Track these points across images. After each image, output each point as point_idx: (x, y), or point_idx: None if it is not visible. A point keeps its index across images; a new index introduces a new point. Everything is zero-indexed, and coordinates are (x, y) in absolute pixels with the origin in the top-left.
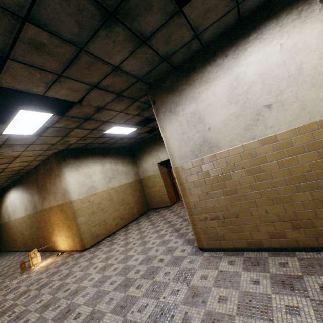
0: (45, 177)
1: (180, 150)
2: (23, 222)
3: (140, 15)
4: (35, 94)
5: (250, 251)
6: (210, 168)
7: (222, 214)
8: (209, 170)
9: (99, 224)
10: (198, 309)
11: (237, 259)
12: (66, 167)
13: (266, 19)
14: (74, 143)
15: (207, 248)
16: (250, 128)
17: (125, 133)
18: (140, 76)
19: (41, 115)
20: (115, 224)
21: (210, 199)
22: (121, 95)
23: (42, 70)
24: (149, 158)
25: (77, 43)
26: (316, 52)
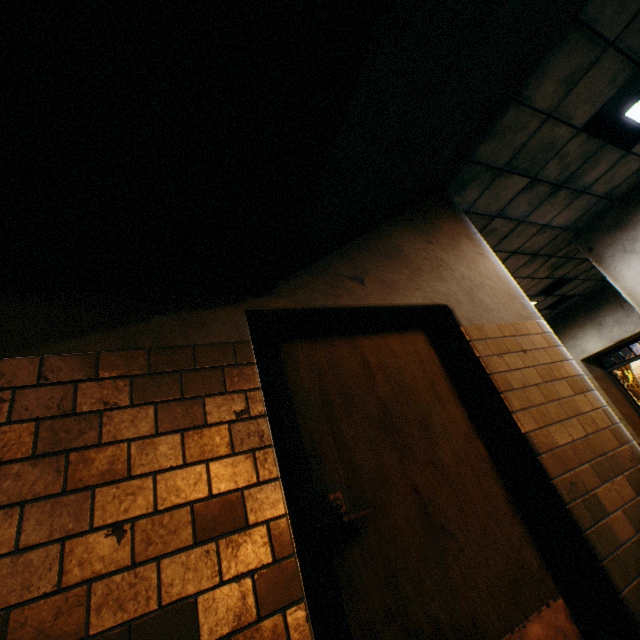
0: None
1: None
2: None
3: (584, 175)
4: None
5: None
6: None
7: None
8: None
9: None
10: None
11: None
12: None
13: None
14: None
15: None
16: None
17: None
18: (566, 226)
19: None
20: None
21: None
22: (536, 254)
23: None
24: None
25: (520, 218)
26: None
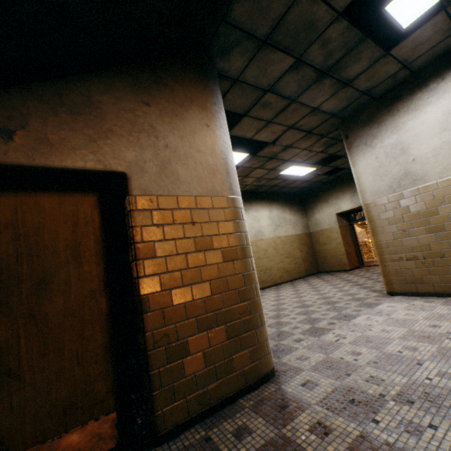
0: None
1: (373, 185)
2: None
3: (348, 67)
4: (238, 139)
5: None
6: (411, 203)
7: (422, 254)
8: (409, 206)
9: (264, 271)
10: (381, 317)
11: (436, 300)
12: None
13: None
14: (249, 184)
15: (398, 291)
16: None
17: (300, 174)
18: (334, 113)
19: (240, 156)
20: (279, 276)
21: (408, 237)
22: (311, 132)
23: (259, 120)
24: (324, 207)
25: (292, 97)
26: None
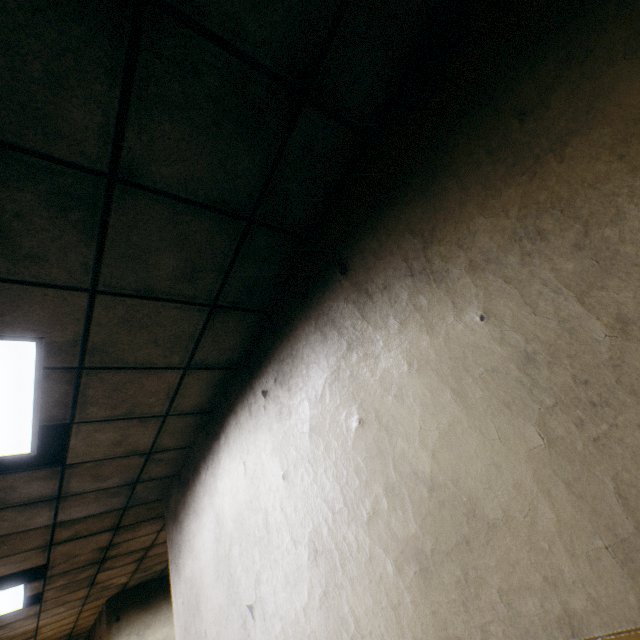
0: None
1: None
2: None
3: (7, 495)
4: None
5: None
6: None
7: None
8: None
9: None
10: None
11: None
12: (118, 635)
13: (228, 413)
14: (129, 579)
15: None
16: None
17: None
18: (121, 506)
19: (4, 592)
20: None
21: None
22: (123, 525)
23: None
24: None
25: None
26: (276, 493)
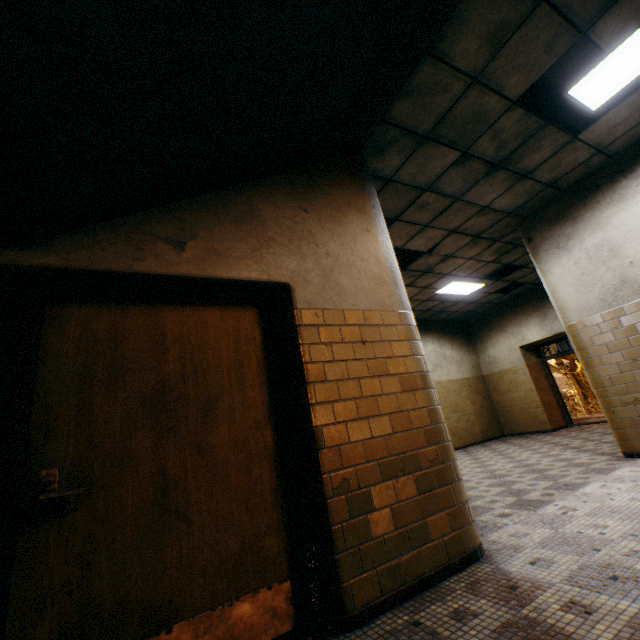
0: None
1: (577, 299)
2: None
3: (525, 157)
4: None
5: None
6: (637, 321)
7: None
8: (636, 324)
9: None
10: (624, 483)
11: None
12: None
13: None
14: None
15: None
16: None
17: (463, 293)
18: (509, 211)
19: None
20: None
21: None
22: (479, 236)
23: (413, 224)
24: (501, 339)
25: (455, 195)
26: None
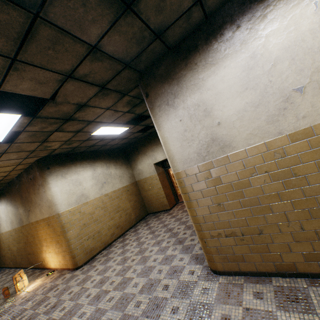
0: (28, 188)
1: (182, 151)
2: (10, 237)
3: None
4: None
5: (279, 276)
6: (222, 173)
7: (240, 230)
8: (221, 176)
9: (93, 236)
10: None
11: (265, 288)
12: (50, 175)
13: None
14: (57, 148)
15: (222, 270)
16: (275, 120)
17: (116, 133)
18: (126, 62)
19: (4, 117)
20: (110, 234)
21: (224, 211)
22: (106, 87)
23: None
24: (144, 159)
25: (27, 4)
26: None
